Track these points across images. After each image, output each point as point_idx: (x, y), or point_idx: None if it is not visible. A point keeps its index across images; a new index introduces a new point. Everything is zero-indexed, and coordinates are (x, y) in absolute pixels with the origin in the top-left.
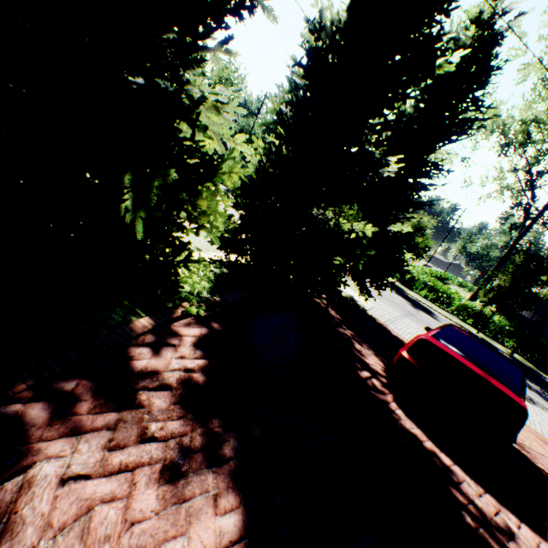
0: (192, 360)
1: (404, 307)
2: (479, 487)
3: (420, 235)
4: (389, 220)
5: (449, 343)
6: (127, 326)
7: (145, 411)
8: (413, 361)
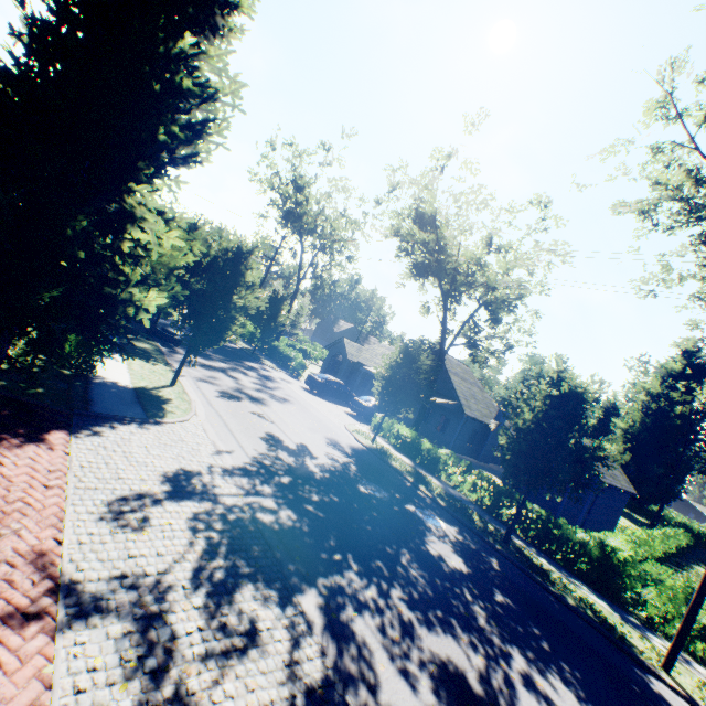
0: None
1: None
2: None
3: None
4: None
5: None
6: None
7: None
8: None
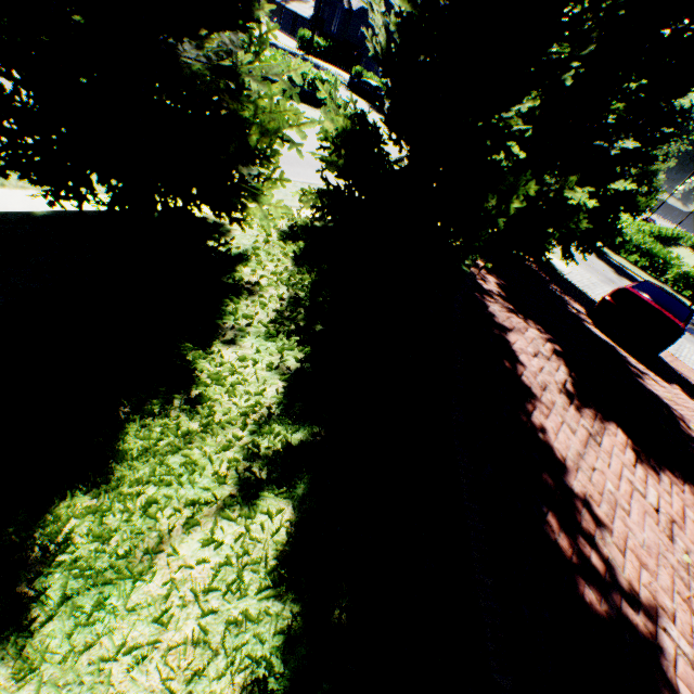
0: (498, 289)
1: (605, 274)
2: (637, 363)
3: (647, 182)
4: (611, 180)
5: (641, 292)
6: (471, 272)
7: (499, 302)
8: (611, 302)
